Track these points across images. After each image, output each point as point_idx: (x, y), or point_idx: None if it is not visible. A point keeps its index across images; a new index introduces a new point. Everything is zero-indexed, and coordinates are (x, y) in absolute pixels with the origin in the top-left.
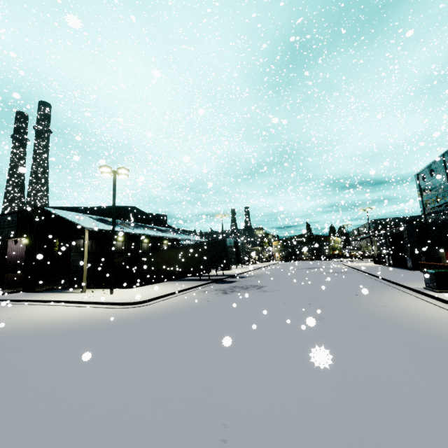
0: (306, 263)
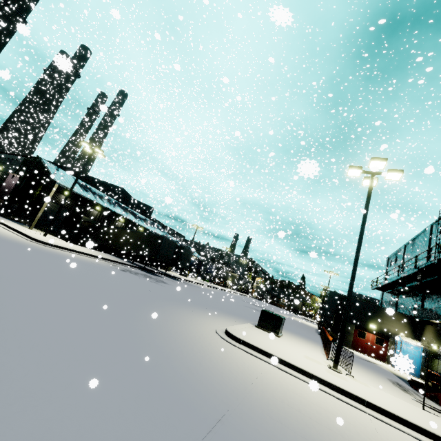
0: (269, 306)
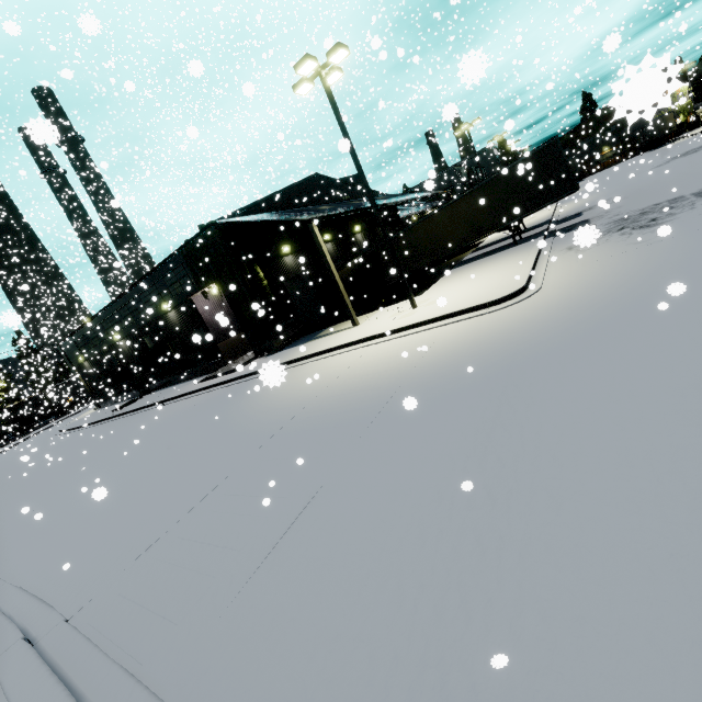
0: (632, 164)
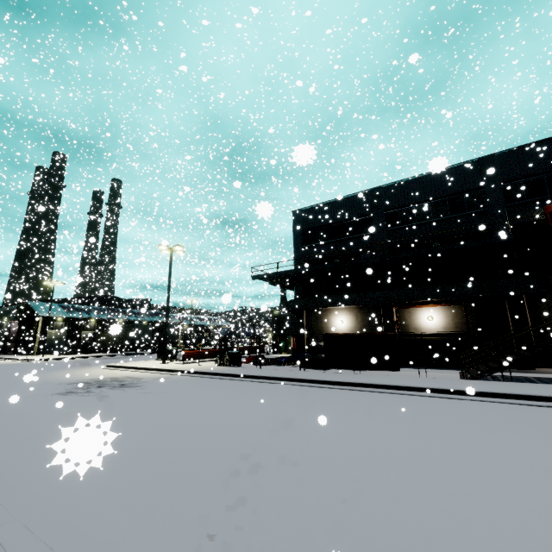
0: None
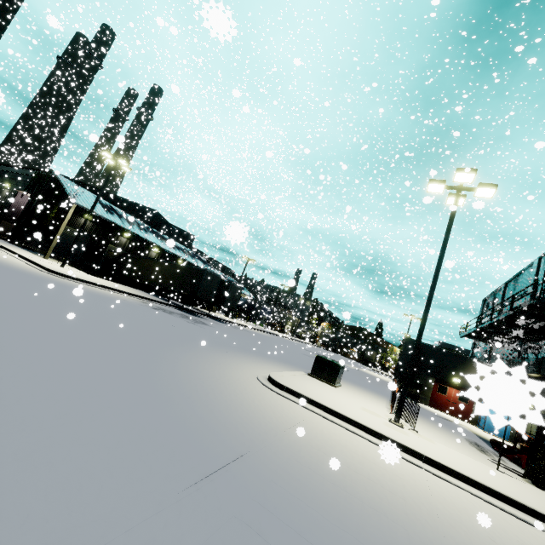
0: (336, 356)
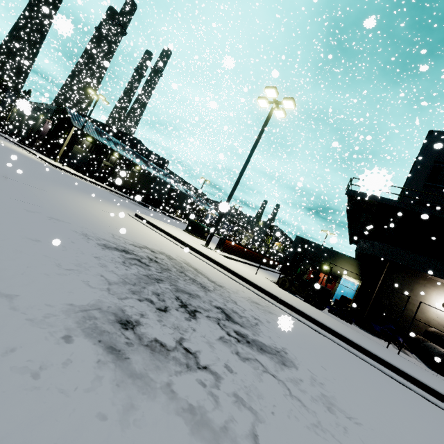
0: None
